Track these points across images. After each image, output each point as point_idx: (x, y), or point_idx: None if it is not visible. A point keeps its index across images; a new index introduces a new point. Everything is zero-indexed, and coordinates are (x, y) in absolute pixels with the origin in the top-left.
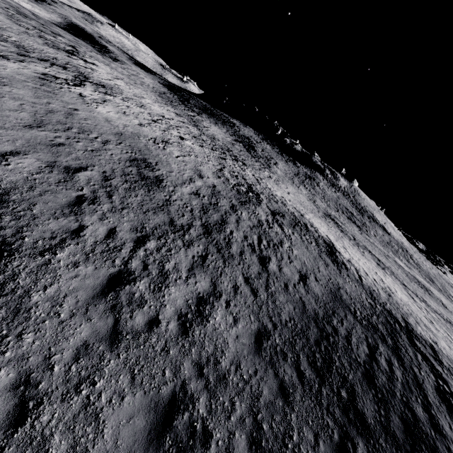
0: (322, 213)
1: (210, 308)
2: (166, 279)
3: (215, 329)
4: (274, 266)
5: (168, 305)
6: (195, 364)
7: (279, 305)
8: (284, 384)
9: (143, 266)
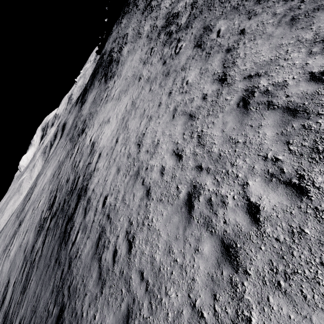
0: (153, 42)
1: None
2: None
3: None
4: None
5: None
6: None
7: None
8: None
9: None
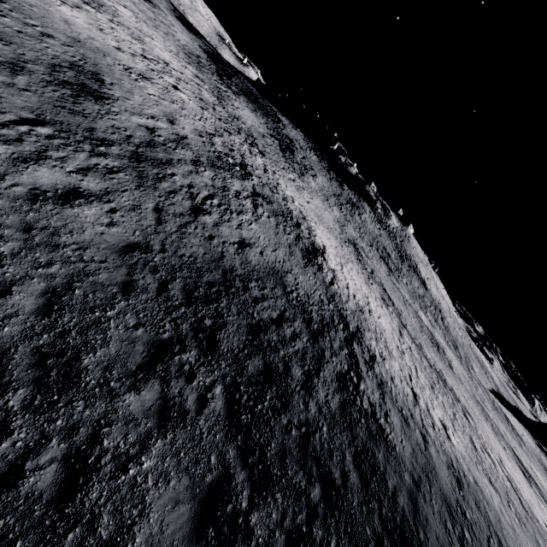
0: (345, 237)
1: (84, 203)
2: (42, 160)
3: (77, 216)
4: (210, 220)
5: (26, 175)
6: (25, 222)
7: (186, 243)
8: (133, 284)
9: (16, 138)
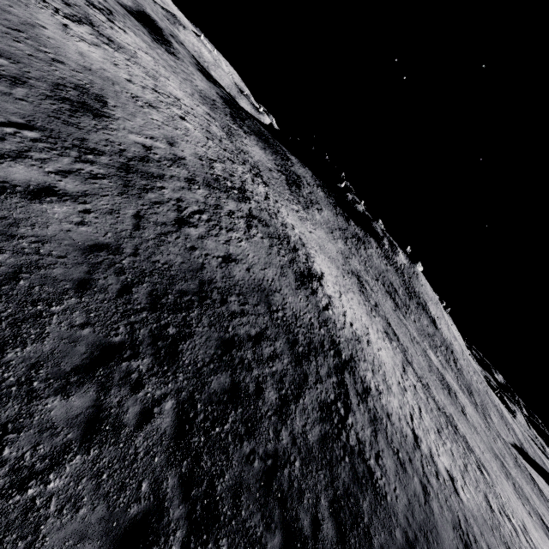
0: (348, 269)
1: (56, 200)
2: (20, 158)
3: (44, 212)
4: (195, 232)
5: None
6: None
7: (163, 250)
8: (91, 282)
9: None
